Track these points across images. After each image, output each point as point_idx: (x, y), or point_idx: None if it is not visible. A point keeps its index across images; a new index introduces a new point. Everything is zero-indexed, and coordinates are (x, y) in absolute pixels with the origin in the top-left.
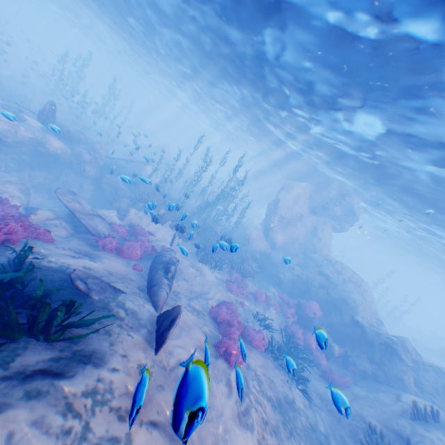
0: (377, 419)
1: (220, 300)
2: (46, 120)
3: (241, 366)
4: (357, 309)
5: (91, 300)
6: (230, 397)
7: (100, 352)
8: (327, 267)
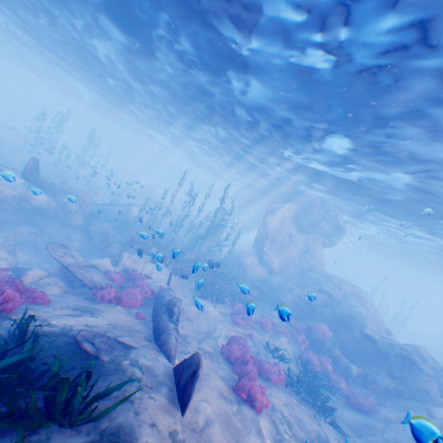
0: None
1: (228, 336)
2: (30, 176)
3: (267, 409)
4: (365, 323)
5: (102, 363)
6: None
7: (127, 426)
8: (326, 283)
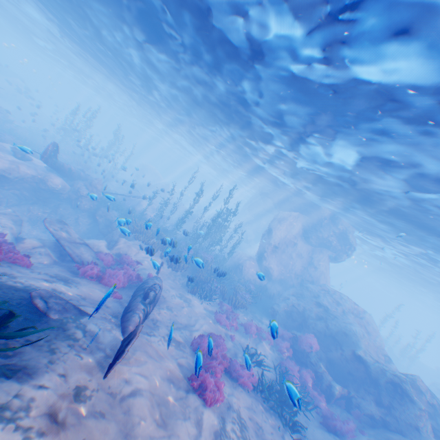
0: None
1: (206, 332)
2: (49, 159)
3: (218, 403)
4: (358, 343)
5: (48, 320)
6: (197, 439)
7: (32, 368)
8: (325, 297)
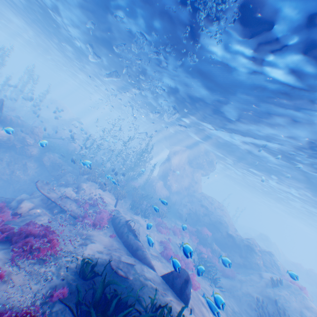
0: (257, 292)
1: (158, 241)
2: None
3: (199, 288)
4: (228, 227)
5: (133, 282)
6: (209, 313)
7: None
8: (205, 201)
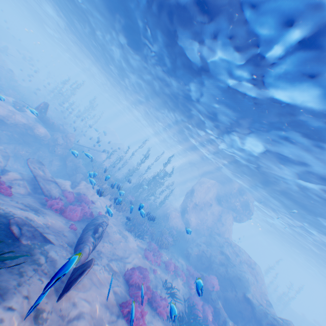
0: None
1: (136, 265)
2: (40, 114)
3: None
4: (249, 288)
5: (19, 244)
6: None
7: (4, 289)
8: (227, 248)
